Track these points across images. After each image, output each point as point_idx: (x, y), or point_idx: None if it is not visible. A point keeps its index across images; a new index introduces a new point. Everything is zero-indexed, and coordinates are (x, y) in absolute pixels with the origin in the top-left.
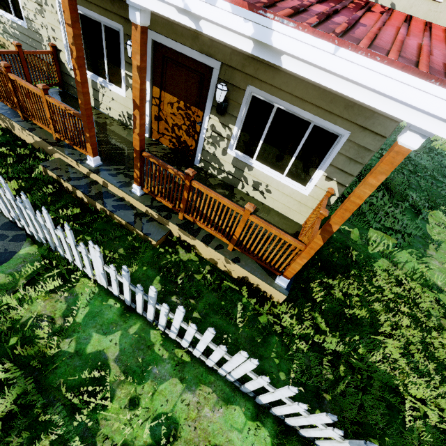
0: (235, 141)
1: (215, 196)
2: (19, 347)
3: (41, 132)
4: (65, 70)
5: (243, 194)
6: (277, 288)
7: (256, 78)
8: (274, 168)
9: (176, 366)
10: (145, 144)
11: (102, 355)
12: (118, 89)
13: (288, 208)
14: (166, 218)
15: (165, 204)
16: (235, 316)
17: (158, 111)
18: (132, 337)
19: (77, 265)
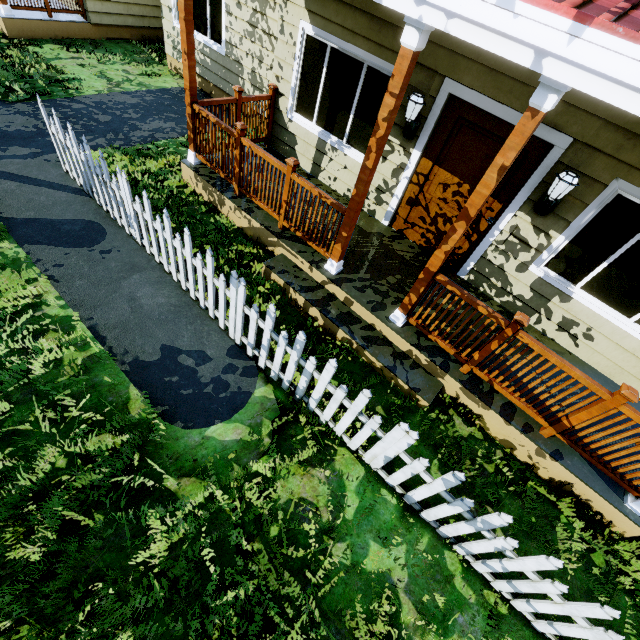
0: (550, 255)
1: (558, 362)
2: (292, 548)
3: (260, 214)
4: (280, 120)
5: (537, 332)
6: (629, 515)
7: (638, 169)
8: (615, 307)
9: (491, 620)
10: (385, 238)
11: (388, 579)
12: (359, 155)
13: (620, 368)
14: (444, 369)
15: (442, 347)
16: (555, 546)
17: (418, 192)
18: (425, 559)
19: (335, 428)
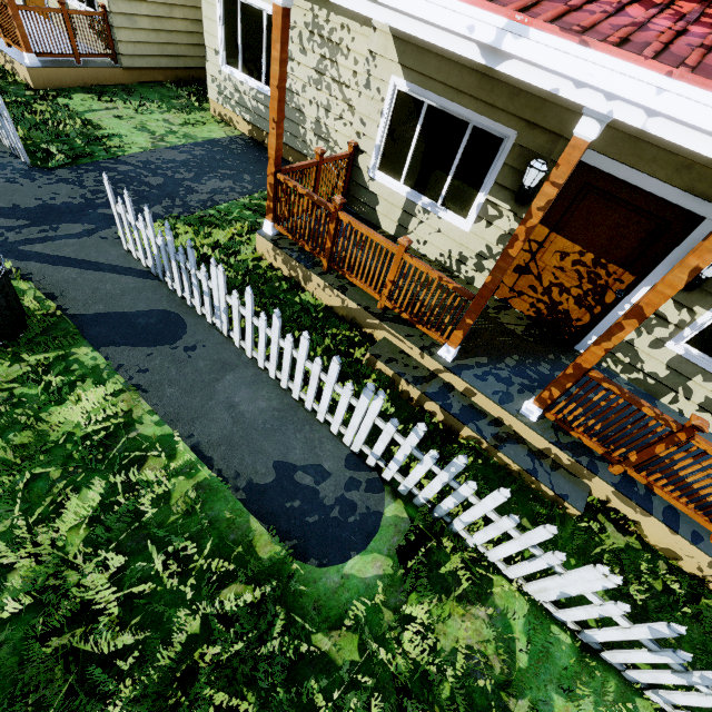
0: (693, 331)
1: None
2: None
3: (355, 292)
4: (358, 178)
5: (674, 413)
6: None
7: None
8: None
9: None
10: (490, 309)
11: None
12: (458, 219)
13: None
14: (592, 470)
15: (587, 445)
16: None
17: (529, 260)
18: None
19: (487, 553)
